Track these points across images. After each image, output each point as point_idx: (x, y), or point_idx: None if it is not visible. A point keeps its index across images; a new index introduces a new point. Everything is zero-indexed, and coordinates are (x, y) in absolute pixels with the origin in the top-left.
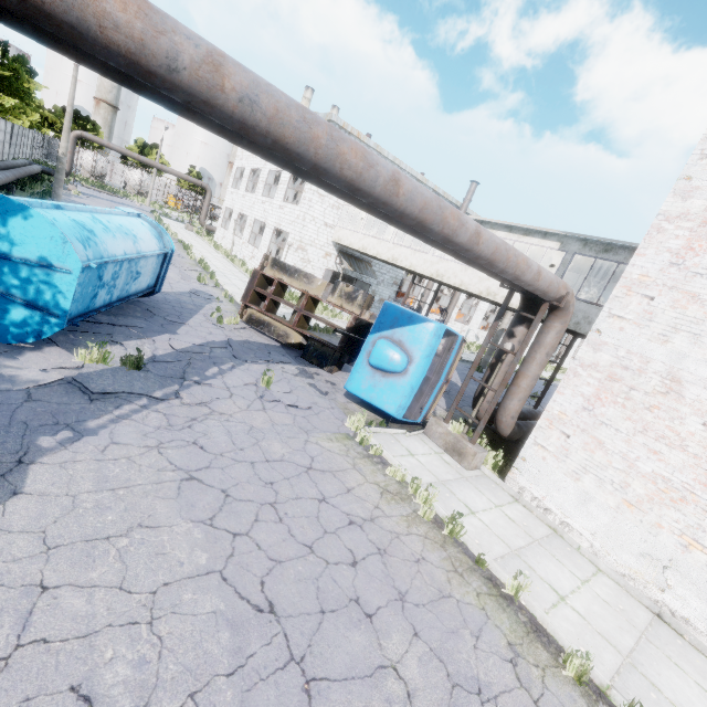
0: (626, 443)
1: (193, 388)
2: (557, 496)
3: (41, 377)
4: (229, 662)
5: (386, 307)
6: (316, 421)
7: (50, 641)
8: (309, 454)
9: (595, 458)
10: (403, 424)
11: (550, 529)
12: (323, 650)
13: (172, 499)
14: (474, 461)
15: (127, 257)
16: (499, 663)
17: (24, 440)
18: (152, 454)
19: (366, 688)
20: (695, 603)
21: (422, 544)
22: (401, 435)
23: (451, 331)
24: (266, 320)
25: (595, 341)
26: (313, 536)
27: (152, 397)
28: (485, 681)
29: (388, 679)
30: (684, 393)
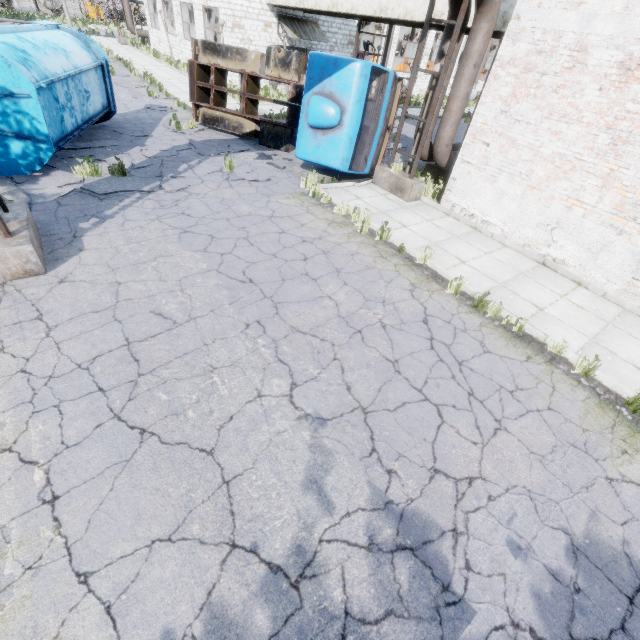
0: (534, 133)
1: (171, 181)
2: (479, 202)
3: (60, 191)
4: (229, 300)
5: (311, 59)
6: (275, 188)
7: (132, 300)
8: (271, 209)
9: (509, 158)
10: (354, 180)
11: (472, 229)
12: (284, 293)
13: (177, 243)
14: (413, 192)
15: (68, 74)
16: (401, 291)
17: (71, 226)
18: (155, 223)
19: (310, 304)
20: (570, 248)
21: (358, 246)
22: (351, 187)
23: (380, 70)
24: (219, 116)
25: (515, 31)
26: (276, 250)
27: (142, 191)
28: (389, 298)
29: (324, 301)
30: (588, 62)
